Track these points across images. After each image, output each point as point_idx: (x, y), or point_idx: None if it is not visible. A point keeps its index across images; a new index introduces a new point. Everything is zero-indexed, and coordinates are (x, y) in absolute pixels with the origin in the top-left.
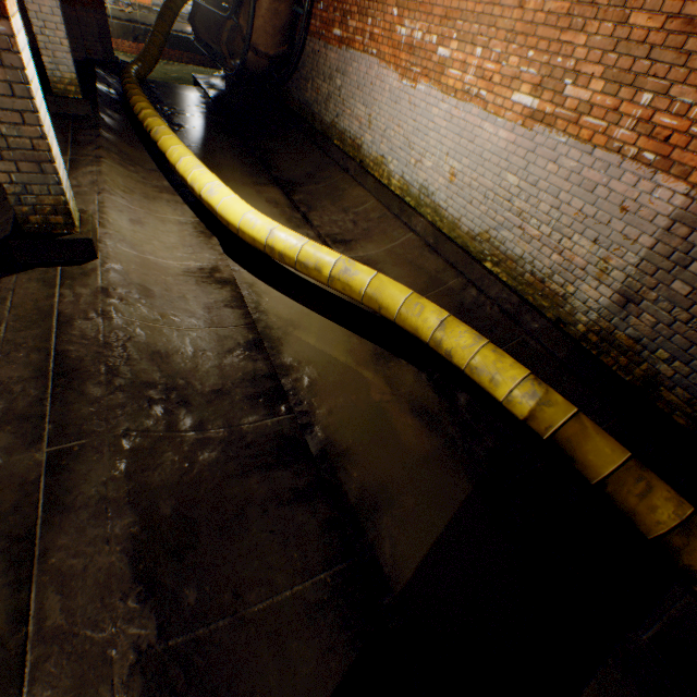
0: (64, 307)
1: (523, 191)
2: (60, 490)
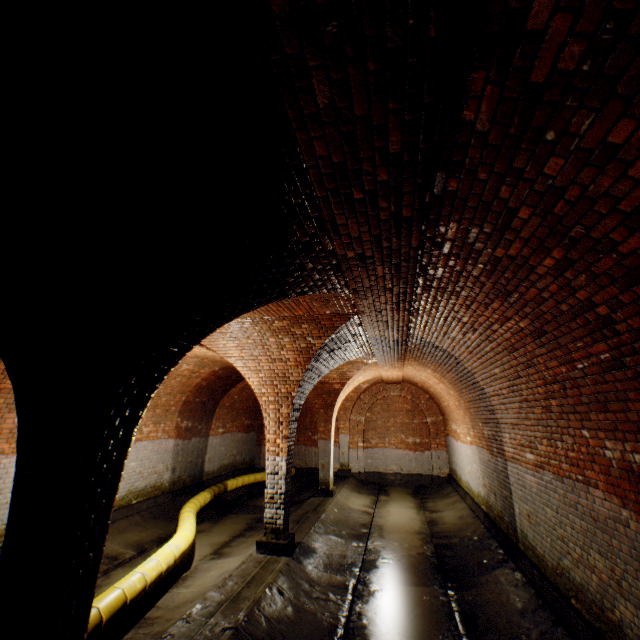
0: (290, 531)
1: (139, 464)
2: (307, 511)
